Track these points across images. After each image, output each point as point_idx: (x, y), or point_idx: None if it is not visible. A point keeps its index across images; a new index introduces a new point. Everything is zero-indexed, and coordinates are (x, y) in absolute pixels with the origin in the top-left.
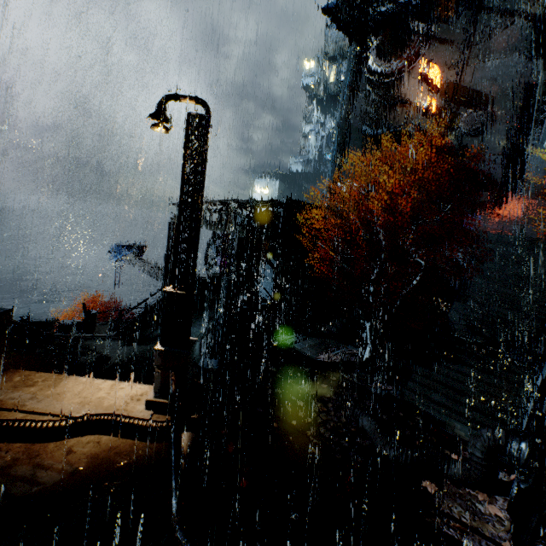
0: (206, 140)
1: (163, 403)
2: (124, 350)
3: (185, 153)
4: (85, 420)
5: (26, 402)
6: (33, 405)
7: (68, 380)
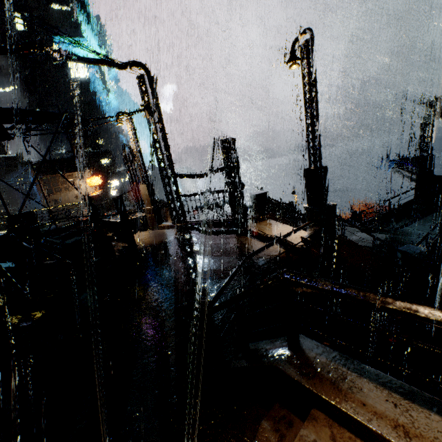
0: (312, 55)
1: (307, 240)
2: (358, 234)
3: (302, 74)
4: (271, 236)
5: (264, 229)
6: (265, 231)
7: (283, 226)
